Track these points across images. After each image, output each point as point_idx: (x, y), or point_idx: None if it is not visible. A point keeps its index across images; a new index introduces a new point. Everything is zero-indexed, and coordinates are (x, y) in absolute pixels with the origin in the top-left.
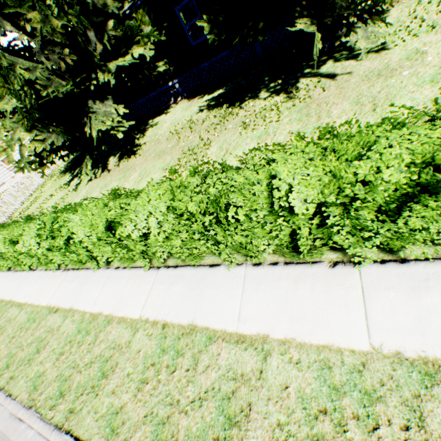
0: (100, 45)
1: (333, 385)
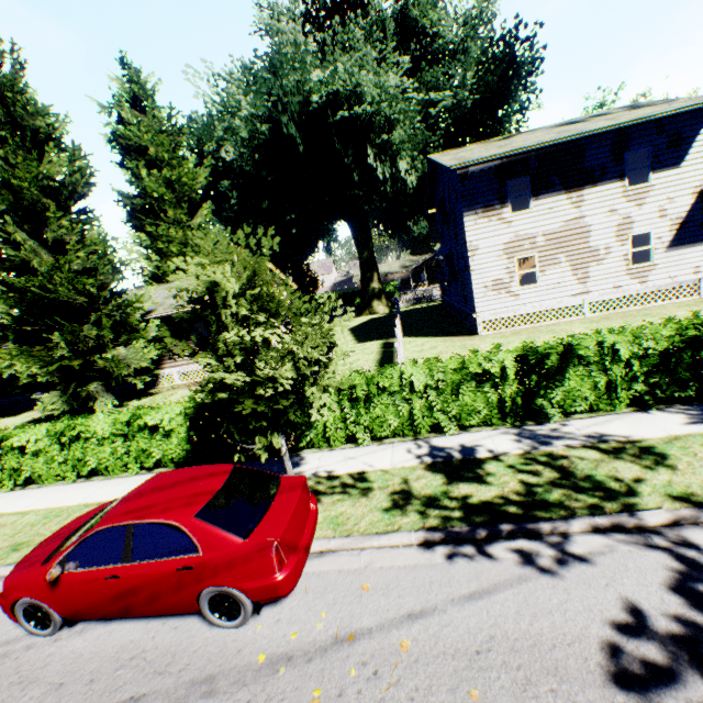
0: None
1: None
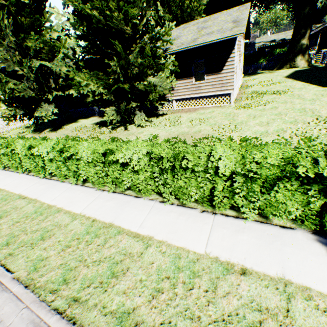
0: (55, 85)
1: (3, 198)
